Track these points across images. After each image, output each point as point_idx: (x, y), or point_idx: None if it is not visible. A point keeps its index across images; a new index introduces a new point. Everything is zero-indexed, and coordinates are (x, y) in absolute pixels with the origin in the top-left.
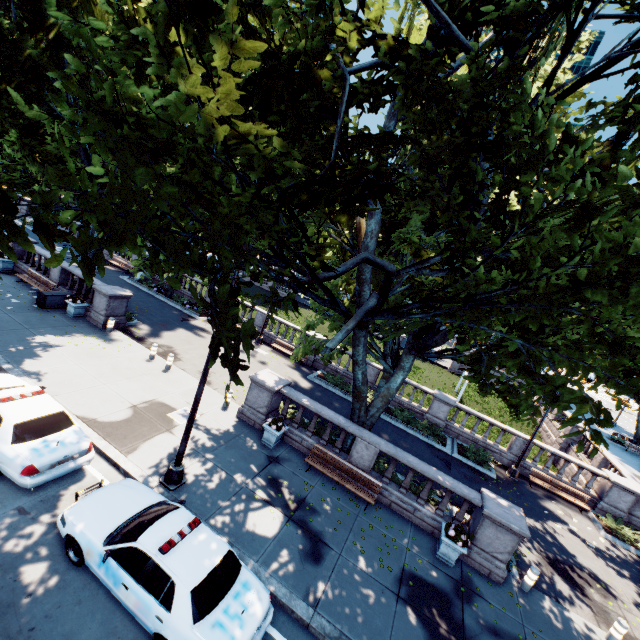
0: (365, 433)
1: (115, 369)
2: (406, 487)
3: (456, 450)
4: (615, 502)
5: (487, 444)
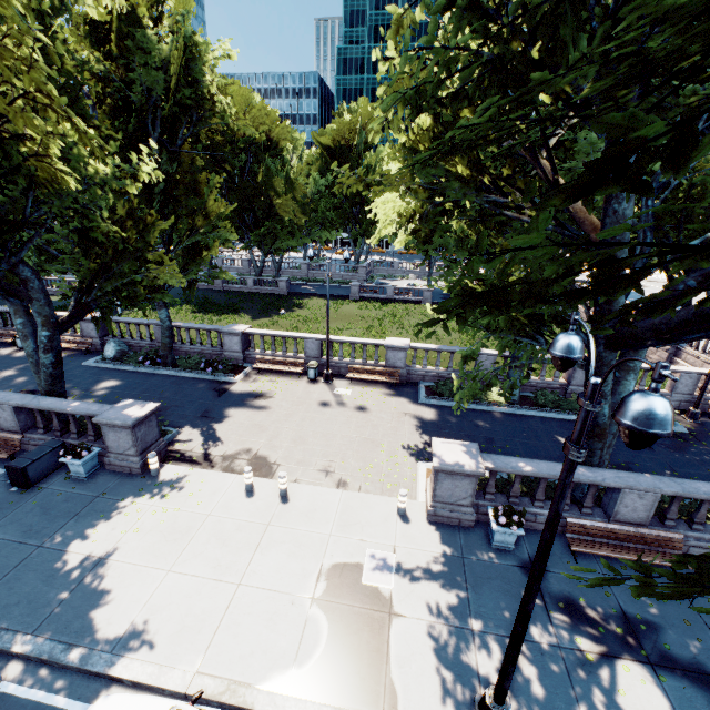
0: (627, 478)
1: (225, 542)
2: (701, 522)
3: None
4: None
5: None
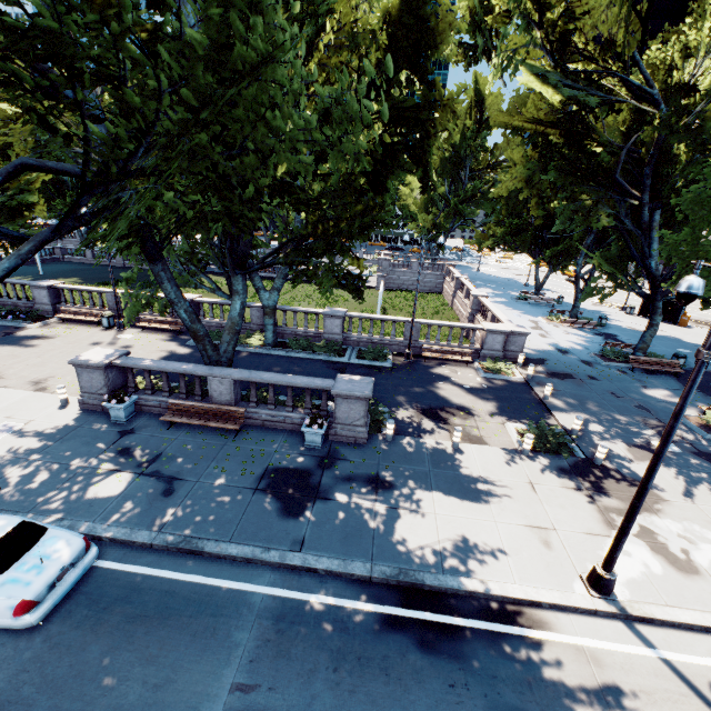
0: (217, 370)
1: None
2: (272, 403)
3: (354, 356)
4: (492, 346)
5: (385, 340)
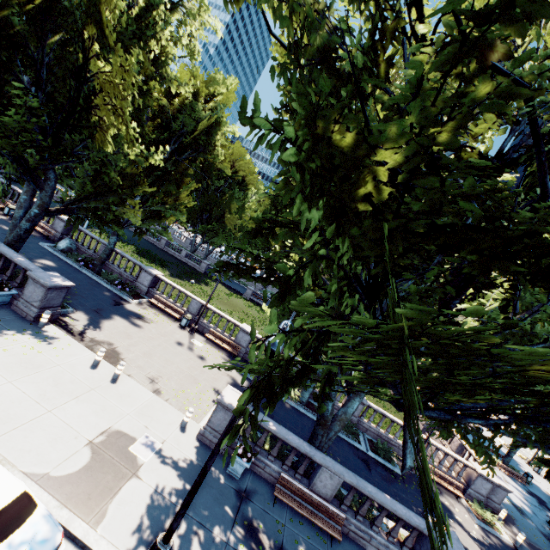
0: (329, 461)
1: (58, 385)
2: (363, 515)
3: (369, 447)
4: (478, 489)
5: (389, 438)
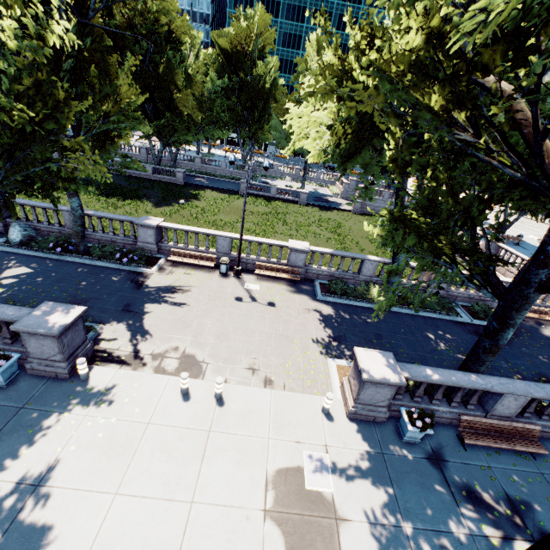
0: (507, 384)
1: (170, 454)
2: (549, 414)
3: (470, 315)
4: None
5: (480, 296)
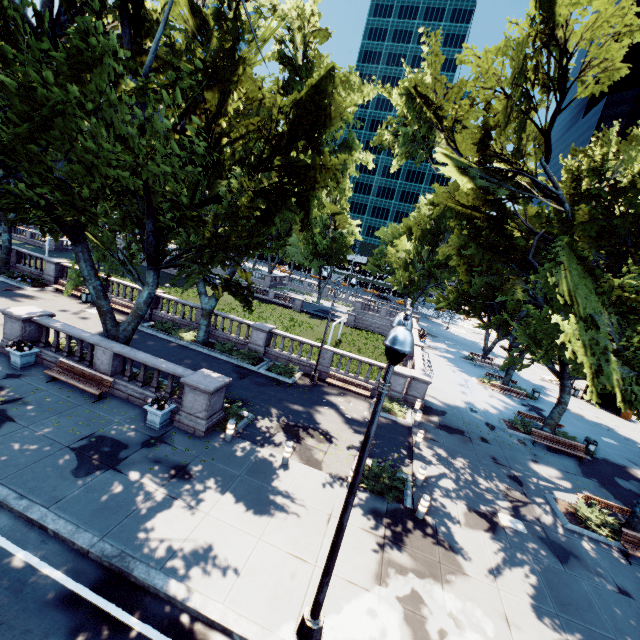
0: (106, 342)
1: None
2: (141, 381)
3: (265, 367)
4: (393, 387)
5: (300, 361)
